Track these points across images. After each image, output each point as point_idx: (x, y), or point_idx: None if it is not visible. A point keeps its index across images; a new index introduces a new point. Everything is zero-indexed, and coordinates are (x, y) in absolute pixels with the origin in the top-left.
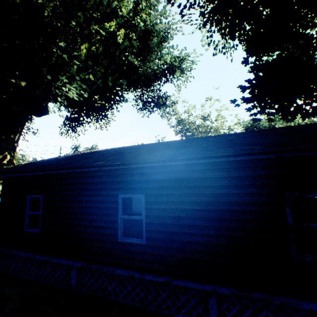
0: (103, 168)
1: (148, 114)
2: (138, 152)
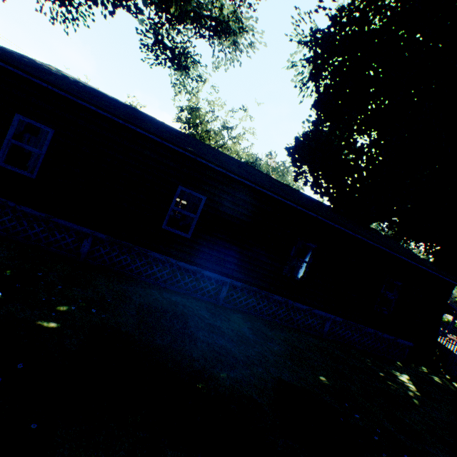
0: (199, 159)
1: (153, 63)
2: (205, 151)
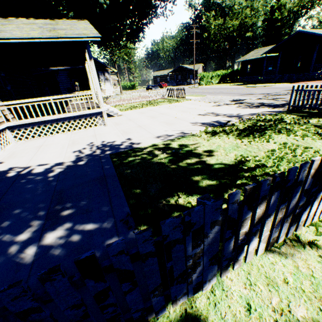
0: None
1: None
2: None
